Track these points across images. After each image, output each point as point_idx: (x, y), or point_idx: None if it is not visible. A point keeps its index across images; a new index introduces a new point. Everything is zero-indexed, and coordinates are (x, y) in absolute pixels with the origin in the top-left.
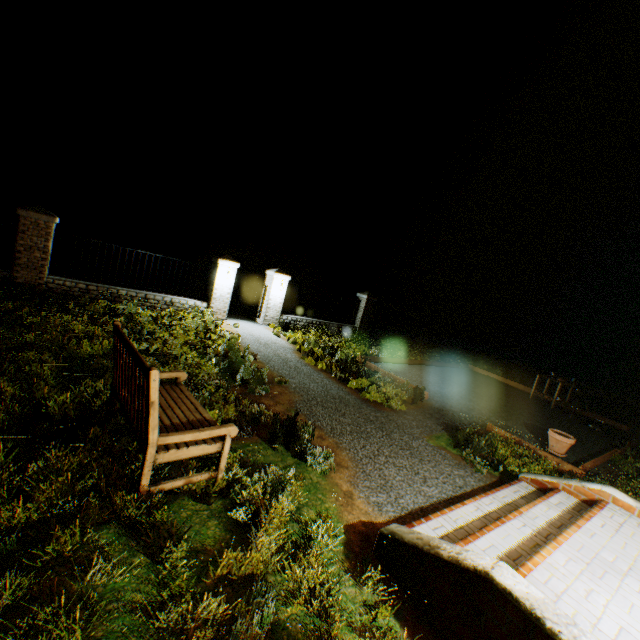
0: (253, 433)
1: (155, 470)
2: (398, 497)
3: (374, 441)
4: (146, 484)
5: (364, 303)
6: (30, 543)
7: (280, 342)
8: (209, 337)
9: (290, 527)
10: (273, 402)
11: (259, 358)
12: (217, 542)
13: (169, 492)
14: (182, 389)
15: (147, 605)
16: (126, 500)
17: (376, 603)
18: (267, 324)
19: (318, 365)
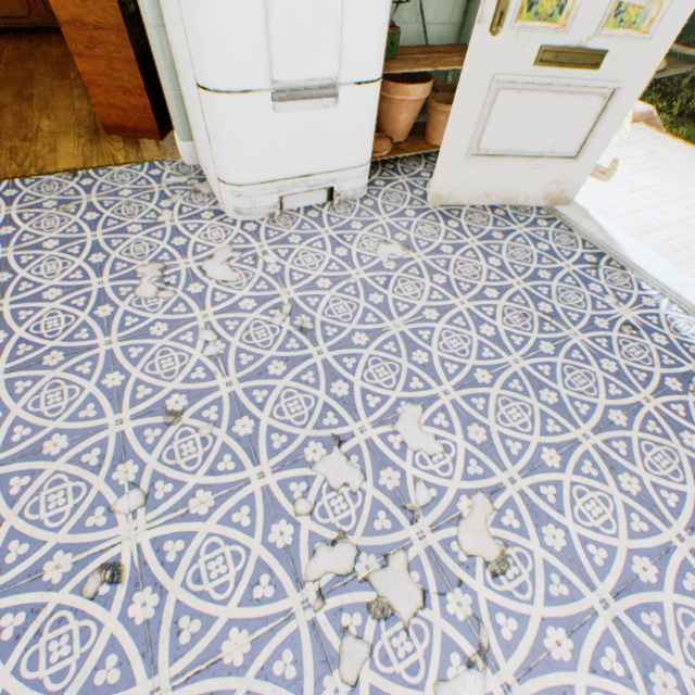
0: None
1: None
2: None
3: None
4: None
5: None
6: None
7: None
8: None
9: None
10: None
11: None
12: None
13: None
14: (687, 66)
15: None
16: None
17: None
18: None
19: None
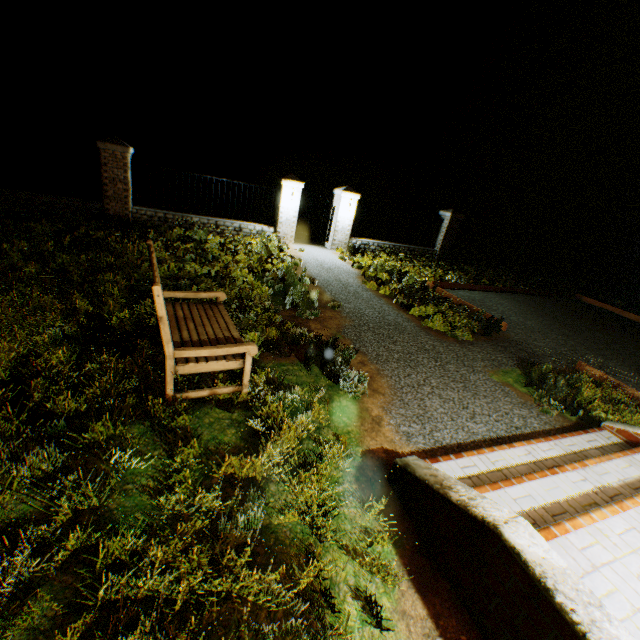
0: (290, 354)
1: (186, 380)
2: (434, 430)
3: (422, 371)
4: (171, 391)
5: (447, 222)
6: (76, 428)
7: (344, 267)
8: (271, 262)
9: (305, 444)
10: (320, 326)
11: (317, 283)
12: (230, 448)
13: (198, 400)
14: (220, 309)
15: (156, 491)
16: (155, 403)
17: (375, 527)
18: (335, 249)
19: (381, 291)
